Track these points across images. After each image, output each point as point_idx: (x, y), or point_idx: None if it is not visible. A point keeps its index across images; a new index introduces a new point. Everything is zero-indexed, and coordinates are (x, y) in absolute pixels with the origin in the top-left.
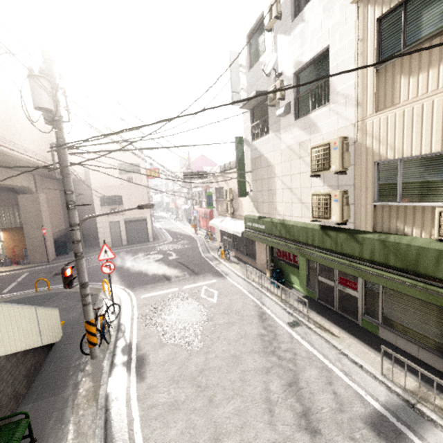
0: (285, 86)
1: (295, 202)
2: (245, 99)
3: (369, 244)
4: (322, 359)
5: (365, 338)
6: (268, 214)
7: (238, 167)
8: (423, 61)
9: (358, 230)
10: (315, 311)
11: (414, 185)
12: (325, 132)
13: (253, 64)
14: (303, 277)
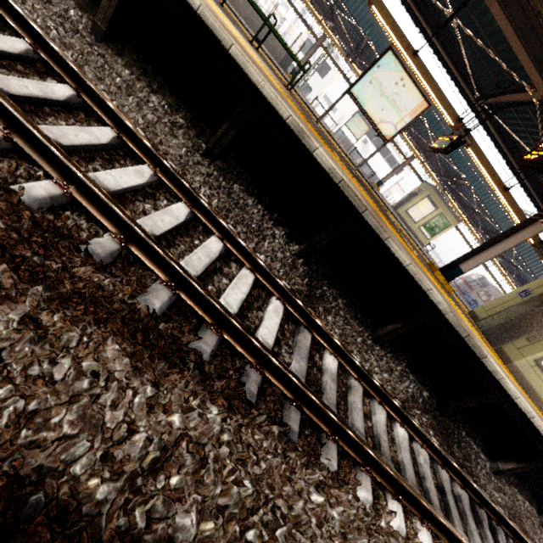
0: None
1: None
2: None
3: None
4: None
5: None
6: None
7: None
8: None
9: None
10: None
11: None
12: None
13: None
14: None
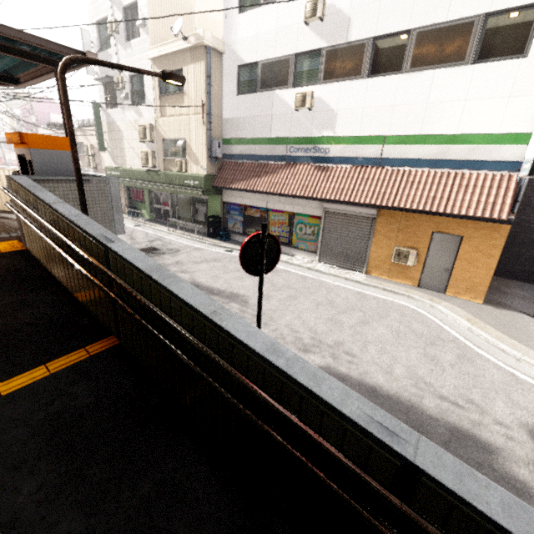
0: (124, 82)
1: (136, 157)
2: (93, 102)
3: (161, 176)
4: (146, 231)
5: (170, 226)
6: (122, 165)
7: (96, 127)
8: (171, 102)
9: (160, 171)
10: (151, 222)
11: (173, 151)
12: (145, 119)
13: (103, 49)
14: (148, 208)
